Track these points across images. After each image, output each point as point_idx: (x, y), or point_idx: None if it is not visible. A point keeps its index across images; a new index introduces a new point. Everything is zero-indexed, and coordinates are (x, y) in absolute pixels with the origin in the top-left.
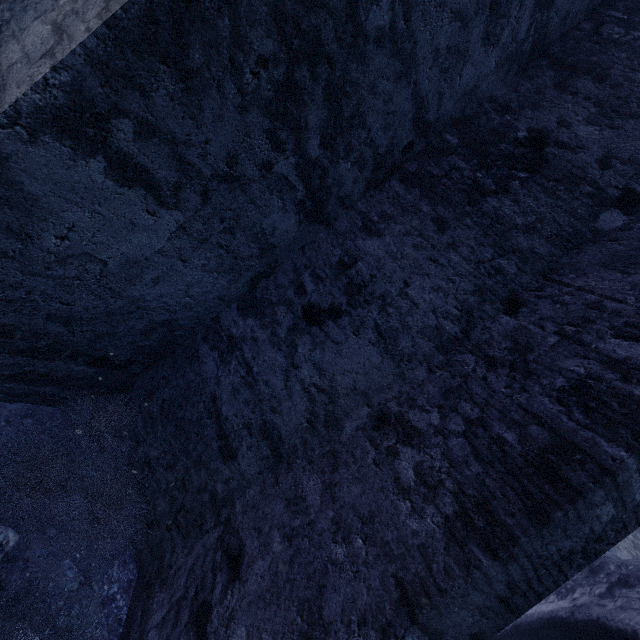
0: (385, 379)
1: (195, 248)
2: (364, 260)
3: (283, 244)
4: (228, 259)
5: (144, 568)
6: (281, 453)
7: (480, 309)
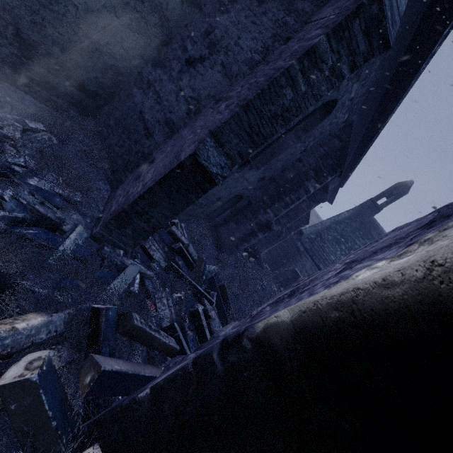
0: (224, 88)
1: (123, 9)
2: (218, 28)
3: (174, 20)
4: (142, 24)
5: (114, 187)
6: (174, 130)
7: (272, 46)
